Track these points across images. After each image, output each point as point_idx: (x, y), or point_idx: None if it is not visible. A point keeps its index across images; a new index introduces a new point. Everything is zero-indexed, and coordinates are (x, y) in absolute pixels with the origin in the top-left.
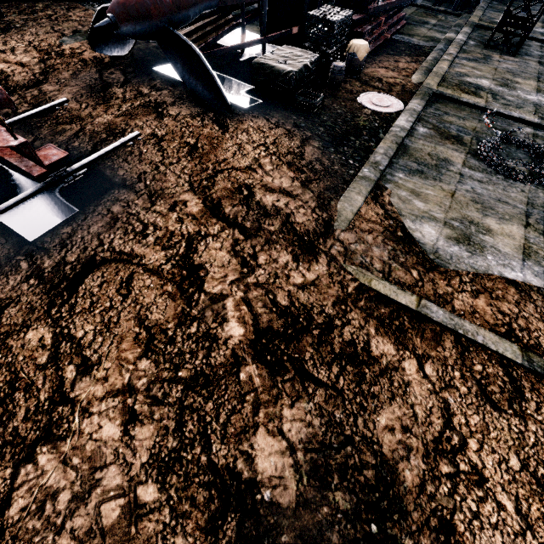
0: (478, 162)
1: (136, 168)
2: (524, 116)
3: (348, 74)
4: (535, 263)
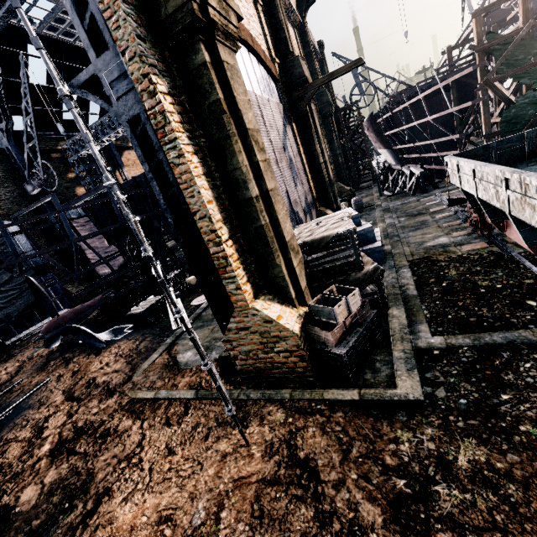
0: None
1: (40, 396)
2: None
3: (194, 291)
4: None
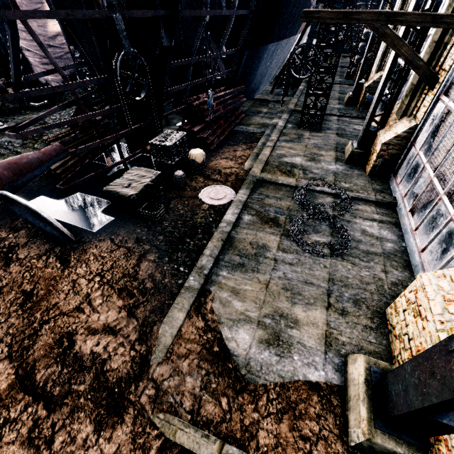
0: (290, 243)
1: None
2: (325, 188)
3: (195, 171)
4: (335, 354)
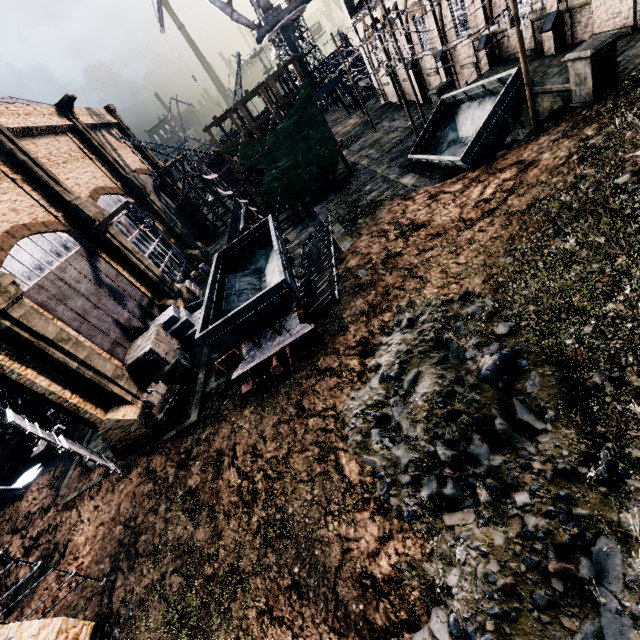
0: None
1: None
2: None
3: None
4: None
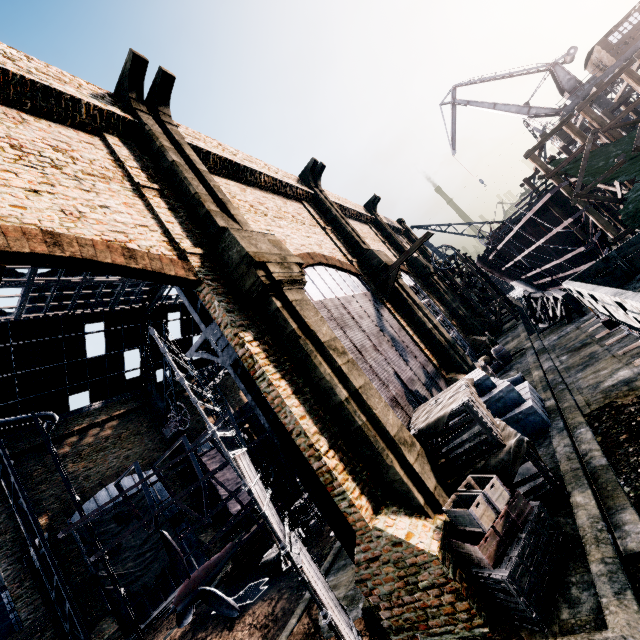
0: None
1: None
2: None
3: None
4: None
